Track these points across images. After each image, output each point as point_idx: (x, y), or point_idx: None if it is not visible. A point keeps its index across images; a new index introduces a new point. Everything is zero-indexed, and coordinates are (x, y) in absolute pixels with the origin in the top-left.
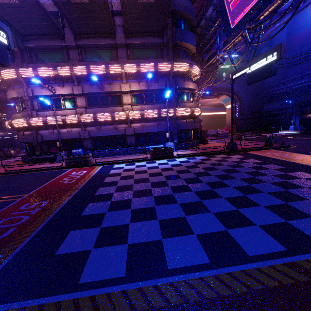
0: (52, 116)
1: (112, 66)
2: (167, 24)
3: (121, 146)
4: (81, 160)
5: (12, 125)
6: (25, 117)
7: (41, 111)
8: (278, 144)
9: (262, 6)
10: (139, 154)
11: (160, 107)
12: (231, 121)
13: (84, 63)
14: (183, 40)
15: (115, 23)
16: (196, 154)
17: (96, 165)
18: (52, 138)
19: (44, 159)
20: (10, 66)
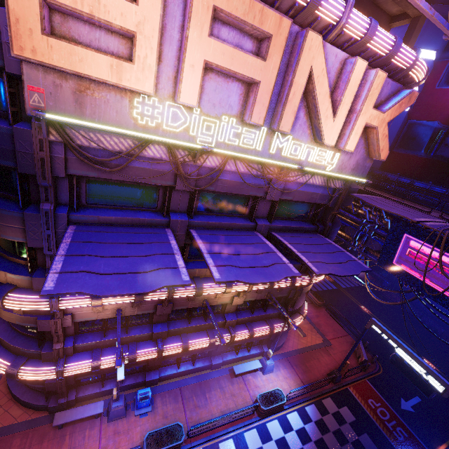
0: (109, 357)
1: (237, 286)
2: (327, 227)
3: (201, 357)
4: (172, 448)
5: (17, 379)
6: (57, 370)
7: (81, 338)
8: (367, 356)
9: (446, 304)
10: (228, 376)
11: (271, 316)
12: (347, 357)
13: (188, 271)
14: (332, 240)
15: (257, 209)
16: (305, 400)
17: (192, 447)
18: (96, 373)
19: (73, 404)
20: (25, 278)
